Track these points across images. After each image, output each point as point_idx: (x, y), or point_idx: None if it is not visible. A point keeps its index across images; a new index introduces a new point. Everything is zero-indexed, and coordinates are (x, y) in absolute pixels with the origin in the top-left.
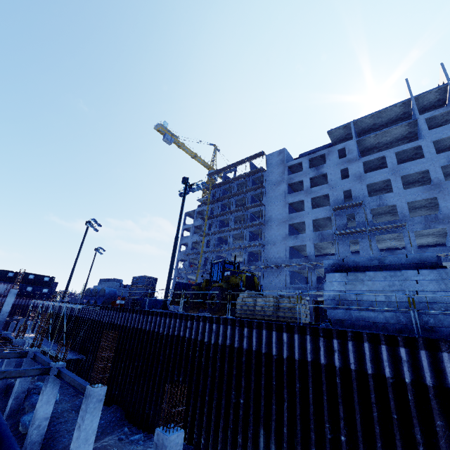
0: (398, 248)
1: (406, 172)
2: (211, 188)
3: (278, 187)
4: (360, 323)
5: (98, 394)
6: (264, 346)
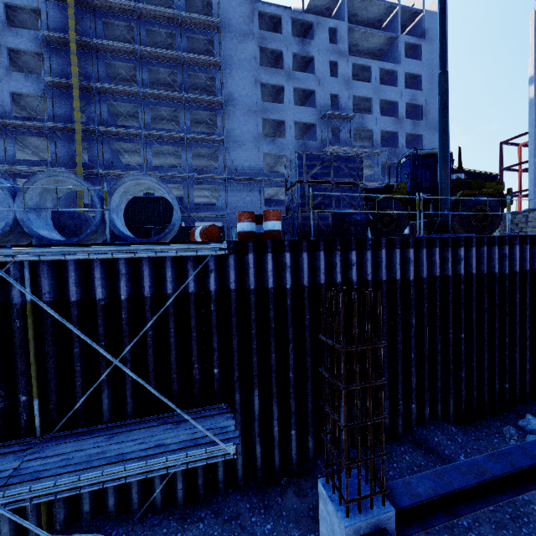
0: None
1: (384, 96)
2: None
3: (244, 44)
4: None
5: None
6: None
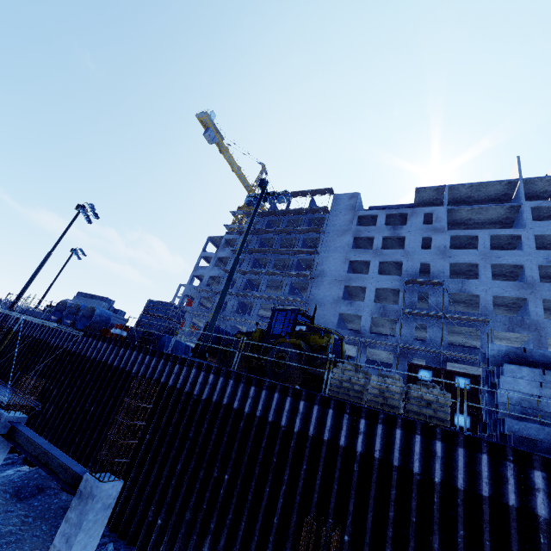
0: (461, 346)
1: (498, 261)
2: None
3: (341, 237)
4: None
5: (107, 495)
6: (396, 454)
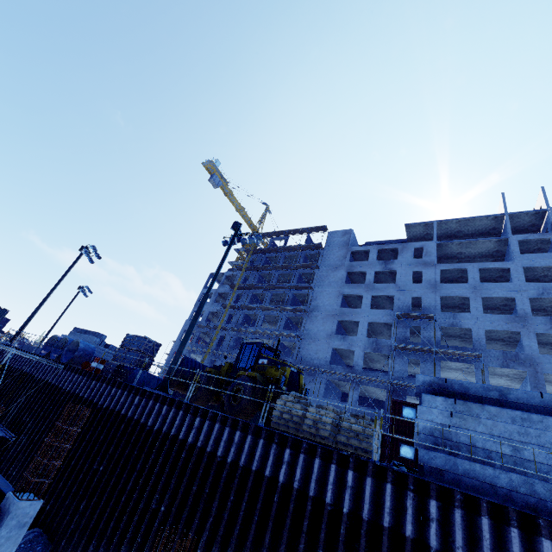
0: None
1: (488, 294)
2: (253, 251)
3: (335, 272)
4: (469, 480)
5: (23, 513)
6: (313, 484)
